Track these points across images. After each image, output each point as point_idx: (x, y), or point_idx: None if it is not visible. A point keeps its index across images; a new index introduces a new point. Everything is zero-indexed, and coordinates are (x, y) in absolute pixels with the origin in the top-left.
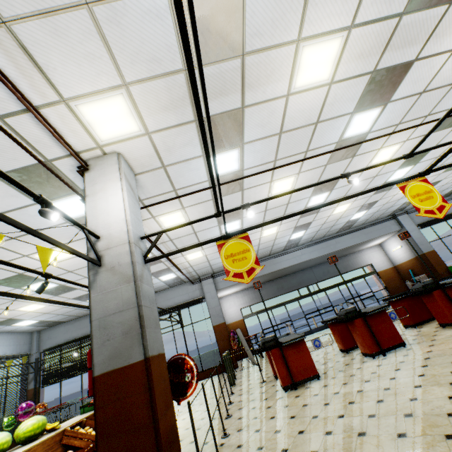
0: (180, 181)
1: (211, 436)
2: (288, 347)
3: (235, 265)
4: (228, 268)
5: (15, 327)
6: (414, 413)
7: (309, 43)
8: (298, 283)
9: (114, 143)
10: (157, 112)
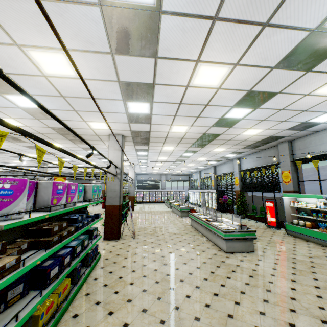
0: None
1: None
2: None
3: None
4: None
5: None
6: None
7: None
8: None
9: None
10: None
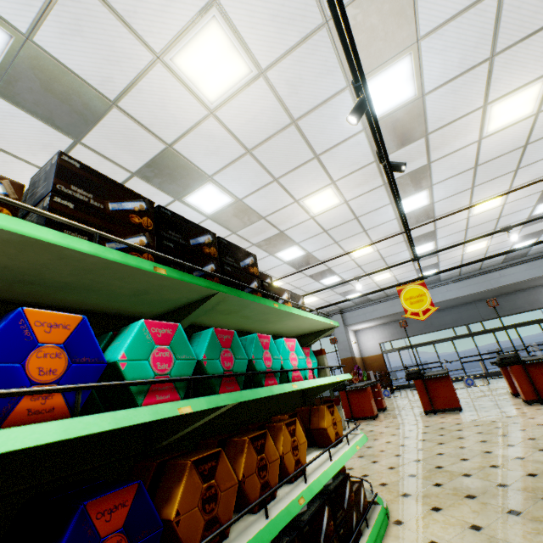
0: (263, 267)
1: None
2: (353, 391)
3: None
4: None
5: None
6: None
7: (306, 198)
8: (453, 320)
9: None
10: None
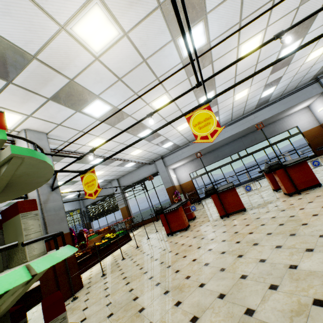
0: (78, 126)
1: (121, 258)
2: (169, 213)
3: (89, 189)
4: (86, 191)
5: (67, 198)
6: (171, 266)
7: (73, 24)
8: (230, 151)
9: (17, 126)
10: (21, 106)
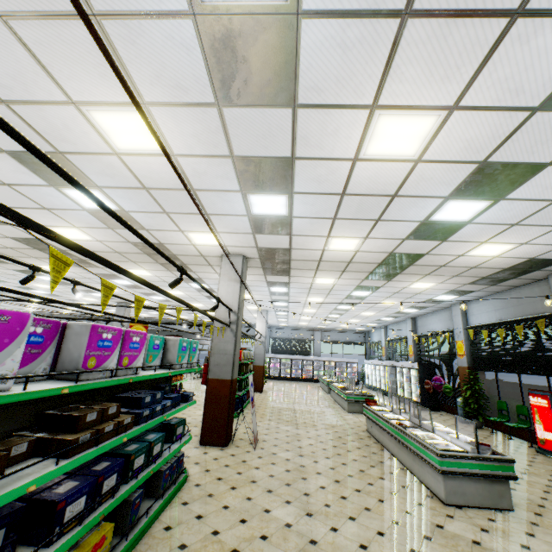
0: None
1: None
2: None
3: None
4: None
5: None
6: None
7: None
8: None
9: None
10: None
